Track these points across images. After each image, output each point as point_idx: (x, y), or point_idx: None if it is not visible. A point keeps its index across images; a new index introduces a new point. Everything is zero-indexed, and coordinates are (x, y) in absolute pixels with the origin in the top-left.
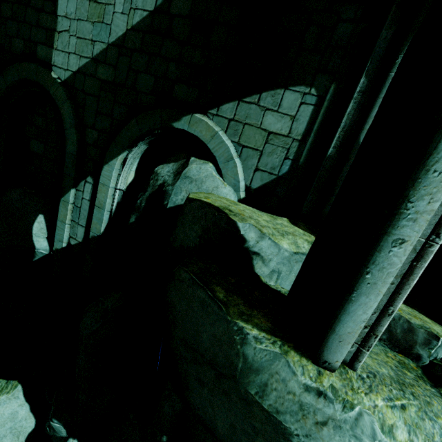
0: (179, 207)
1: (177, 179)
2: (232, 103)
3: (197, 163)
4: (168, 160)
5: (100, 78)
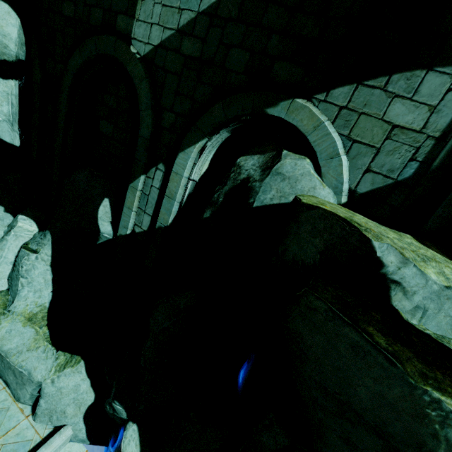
0: (268, 207)
1: (267, 175)
2: (348, 86)
3: (292, 157)
4: (251, 151)
5: (184, 53)
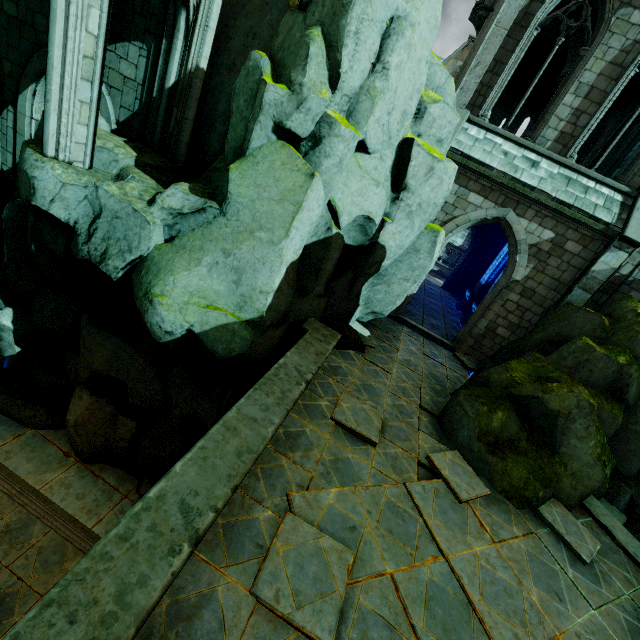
0: None
1: None
2: None
3: None
4: None
5: (7, 12)
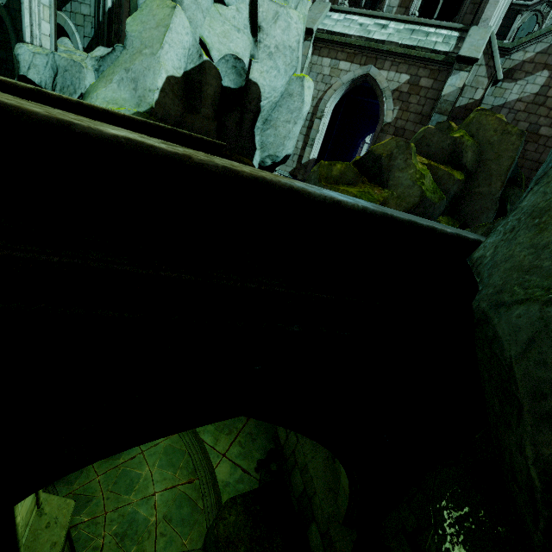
0: None
1: None
2: (69, 3)
3: (62, 39)
4: None
5: None
